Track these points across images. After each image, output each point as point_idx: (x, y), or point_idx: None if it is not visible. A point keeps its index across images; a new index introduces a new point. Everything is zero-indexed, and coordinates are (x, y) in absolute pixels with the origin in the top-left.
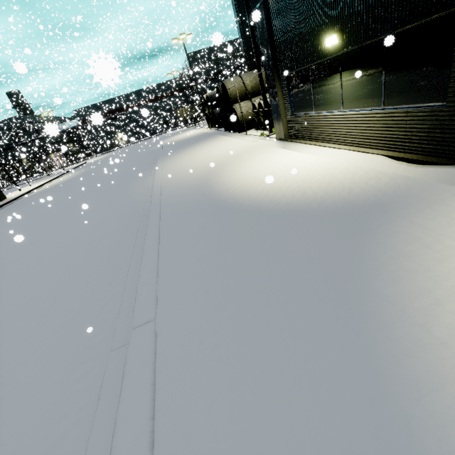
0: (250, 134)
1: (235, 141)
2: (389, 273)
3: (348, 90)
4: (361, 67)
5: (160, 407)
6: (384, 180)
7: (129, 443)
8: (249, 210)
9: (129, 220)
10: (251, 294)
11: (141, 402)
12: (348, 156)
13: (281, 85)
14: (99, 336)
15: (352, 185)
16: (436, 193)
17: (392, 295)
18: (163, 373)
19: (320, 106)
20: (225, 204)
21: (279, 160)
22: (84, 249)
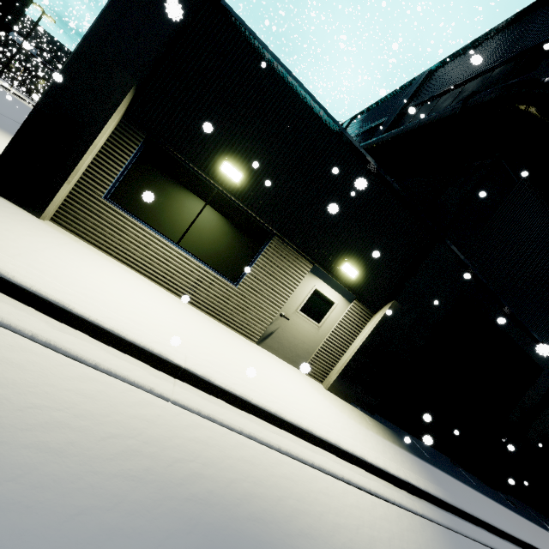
0: None
1: None
2: None
3: None
4: None
5: None
6: None
7: None
8: None
9: None
10: None
11: None
12: None
13: None
14: None
15: None
16: None
17: None
18: None
19: None
20: None
21: None
22: None
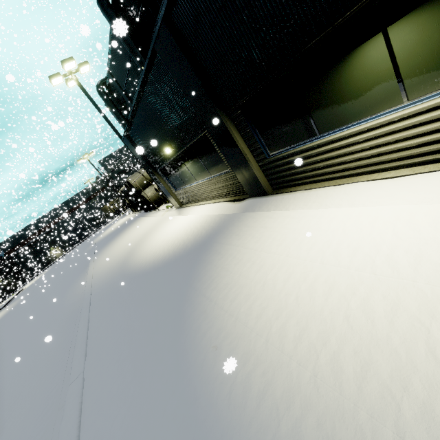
0: (161, 209)
1: (149, 220)
2: (201, 276)
3: (193, 171)
4: (190, 159)
5: (84, 409)
6: (217, 220)
7: (66, 434)
8: (148, 271)
9: (68, 321)
10: (139, 323)
11: (73, 414)
12: (210, 208)
13: (160, 175)
14: (48, 411)
15: (203, 229)
16: (232, 220)
17: (198, 286)
18: (87, 394)
19: (187, 182)
20: (134, 274)
21: (172, 226)
22: (30, 365)
